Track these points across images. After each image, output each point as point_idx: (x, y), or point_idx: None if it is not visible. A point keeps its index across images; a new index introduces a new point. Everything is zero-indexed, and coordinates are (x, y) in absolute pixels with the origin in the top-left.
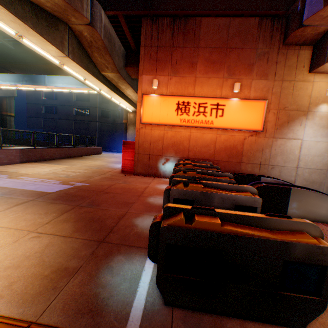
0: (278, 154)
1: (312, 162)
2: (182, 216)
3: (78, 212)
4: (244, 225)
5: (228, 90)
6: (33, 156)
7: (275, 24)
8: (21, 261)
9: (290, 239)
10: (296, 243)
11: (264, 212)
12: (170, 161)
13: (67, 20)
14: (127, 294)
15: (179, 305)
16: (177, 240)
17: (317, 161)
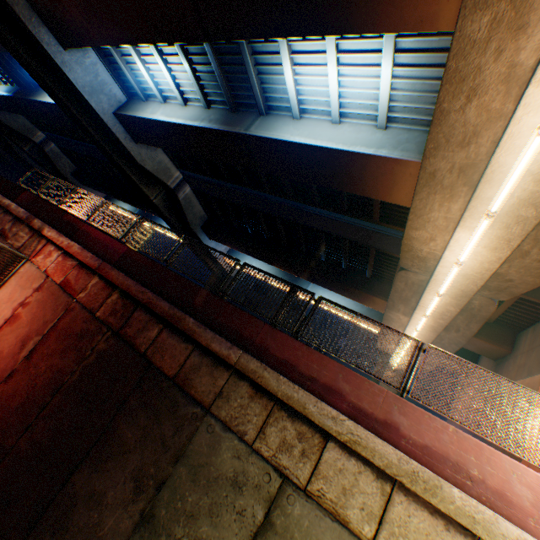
0: None
1: None
2: None
3: None
4: None
5: None
6: None
7: None
8: None
9: None
10: None
11: None
12: None
13: None
14: None
15: None
16: None
17: None
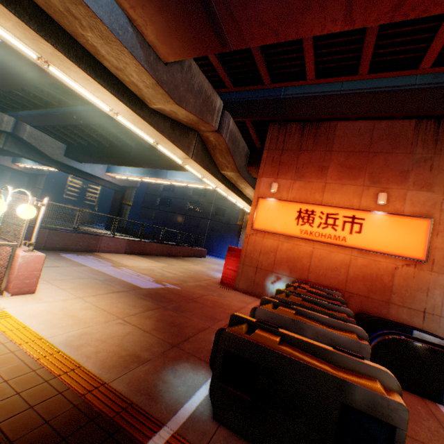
0: None
1: None
2: (243, 324)
3: (161, 313)
4: (306, 352)
5: (369, 200)
6: (136, 248)
7: (441, 126)
8: (107, 338)
9: (350, 378)
10: (356, 385)
11: (401, 381)
12: (281, 281)
13: (197, 129)
14: (182, 395)
15: (227, 424)
16: (235, 347)
17: None
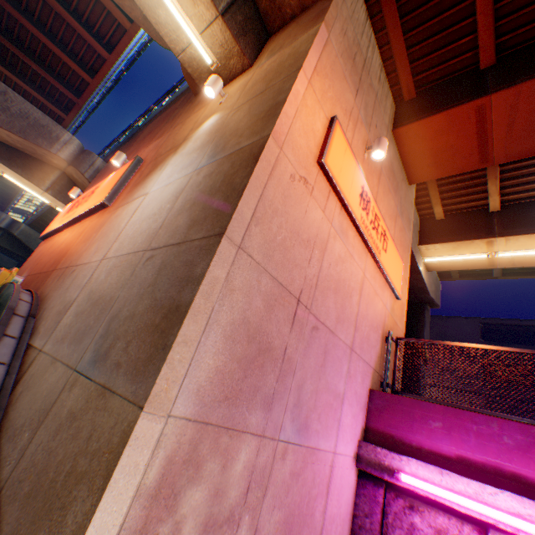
0: (101, 237)
1: (133, 237)
2: None
3: None
4: None
5: None
6: None
7: None
8: None
9: None
10: None
11: None
12: None
13: (55, 164)
14: None
15: None
16: None
17: (144, 231)
